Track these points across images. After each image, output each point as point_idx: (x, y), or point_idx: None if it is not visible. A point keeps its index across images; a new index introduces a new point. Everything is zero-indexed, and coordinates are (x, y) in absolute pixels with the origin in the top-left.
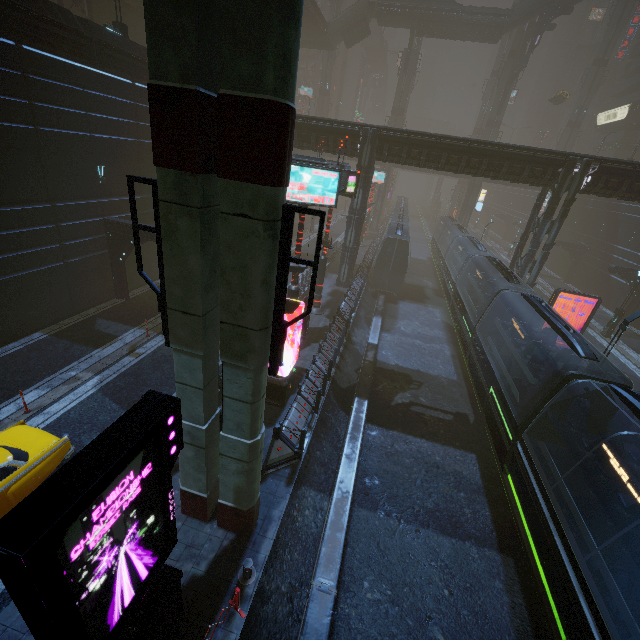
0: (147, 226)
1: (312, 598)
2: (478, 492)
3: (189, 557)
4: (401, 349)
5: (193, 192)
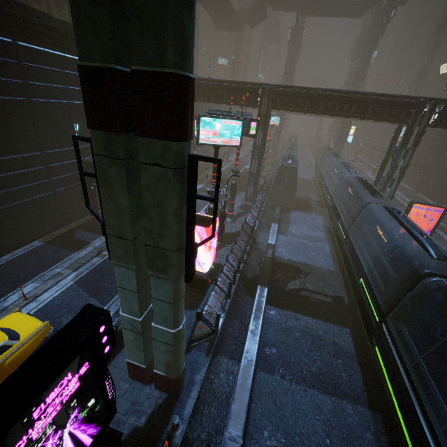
0: (89, 173)
1: (224, 446)
2: (352, 359)
3: (133, 412)
4: (292, 247)
5: (118, 148)
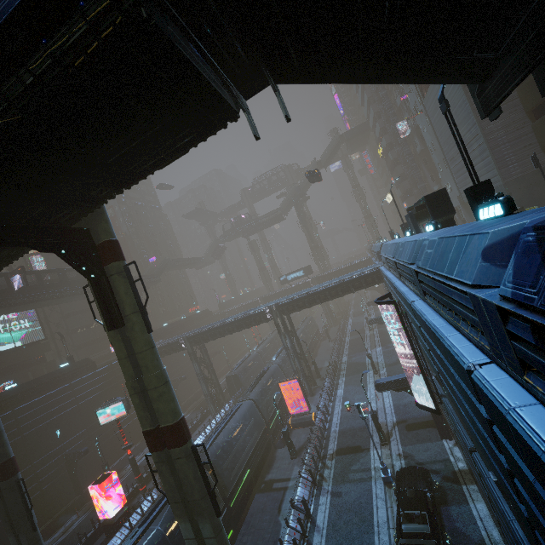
0: None
1: None
2: None
3: None
4: None
5: None
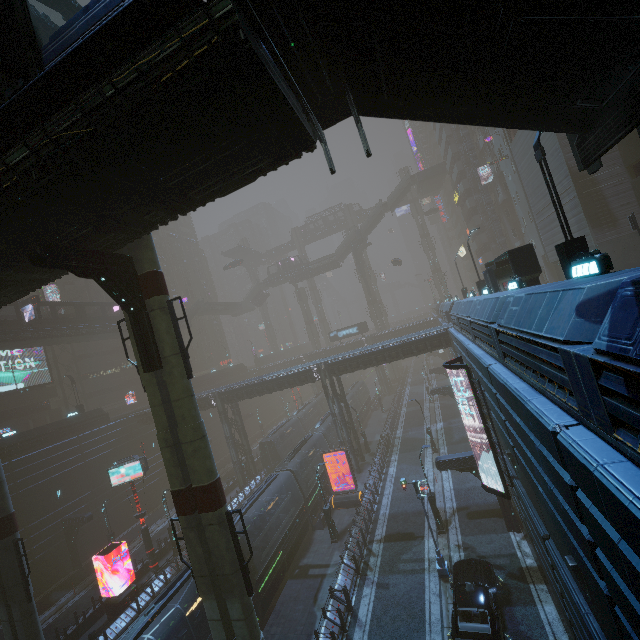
0: None
1: None
2: None
3: None
4: None
5: None
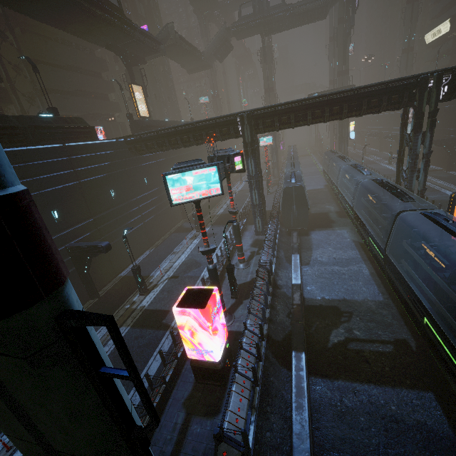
0: None
1: None
2: (454, 450)
3: None
4: (323, 280)
5: None
